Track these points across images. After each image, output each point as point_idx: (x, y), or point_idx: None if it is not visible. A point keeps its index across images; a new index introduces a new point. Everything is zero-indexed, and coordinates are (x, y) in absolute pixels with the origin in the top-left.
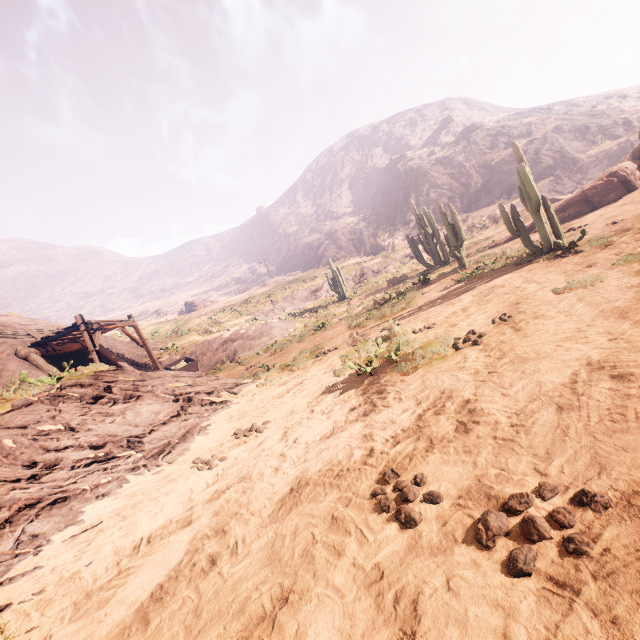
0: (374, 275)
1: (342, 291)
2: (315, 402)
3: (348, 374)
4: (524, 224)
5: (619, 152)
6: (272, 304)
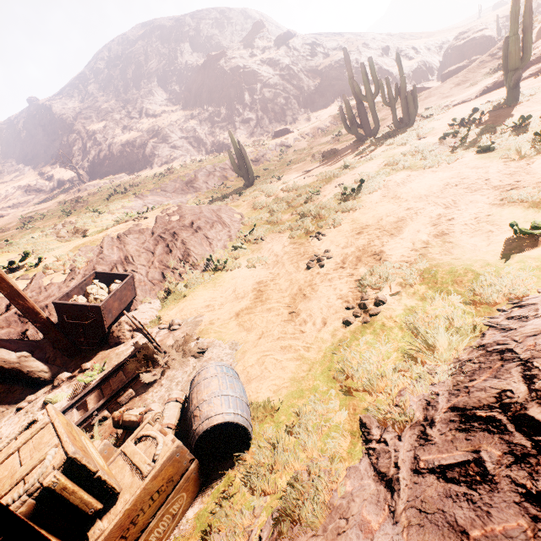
0: (255, 164)
1: (251, 173)
2: None
3: None
4: (424, 102)
5: (419, 69)
6: (139, 198)
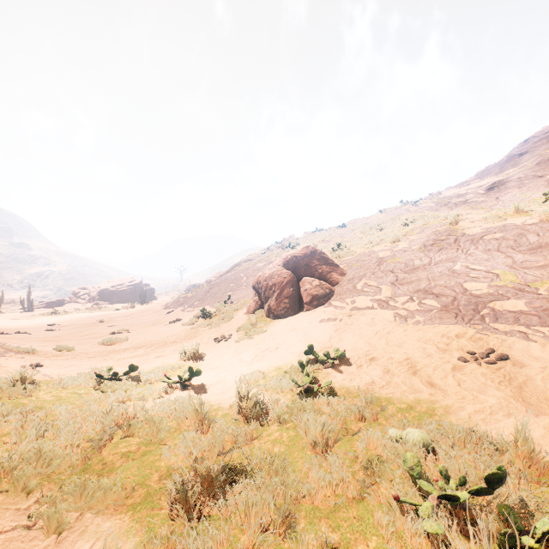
0: None
1: None
2: None
3: None
4: None
5: None
6: None
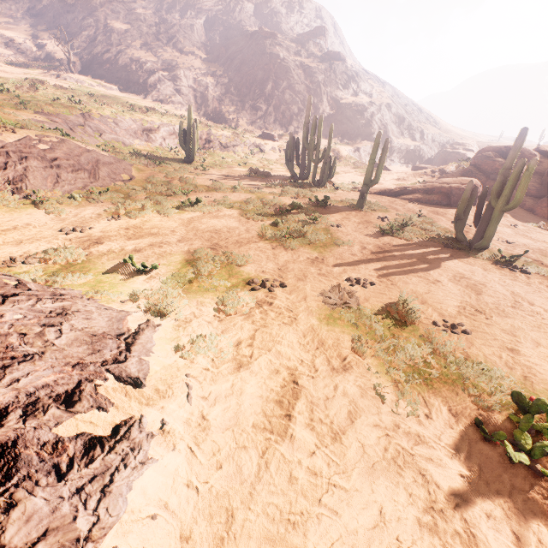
0: (221, 148)
1: (193, 152)
2: (461, 544)
3: (423, 416)
4: None
5: (413, 152)
6: (83, 116)
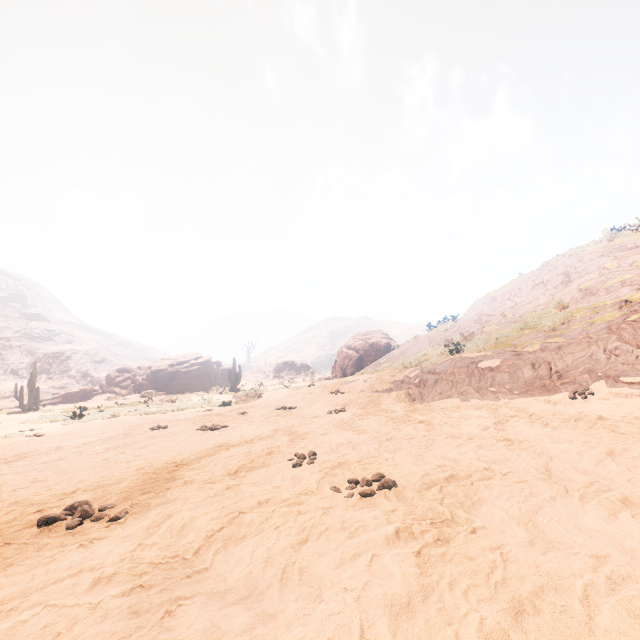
0: None
1: None
2: None
3: None
4: None
5: None
6: None
